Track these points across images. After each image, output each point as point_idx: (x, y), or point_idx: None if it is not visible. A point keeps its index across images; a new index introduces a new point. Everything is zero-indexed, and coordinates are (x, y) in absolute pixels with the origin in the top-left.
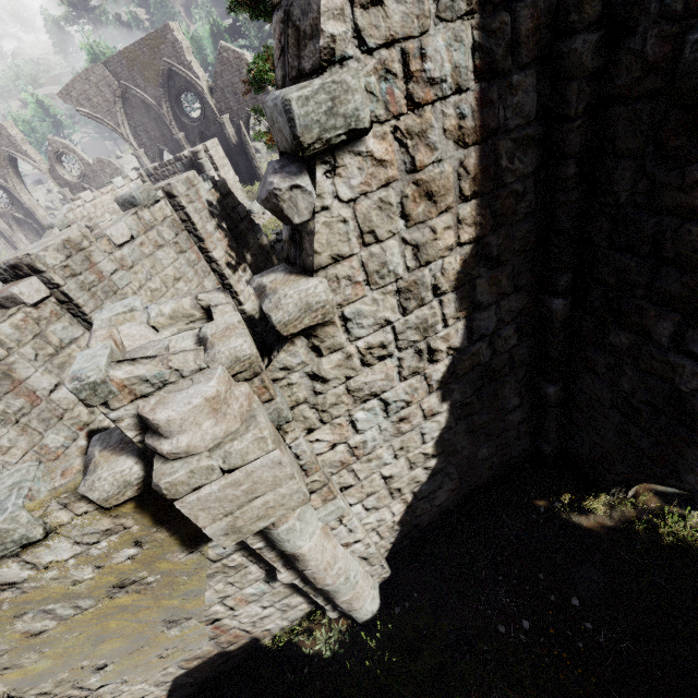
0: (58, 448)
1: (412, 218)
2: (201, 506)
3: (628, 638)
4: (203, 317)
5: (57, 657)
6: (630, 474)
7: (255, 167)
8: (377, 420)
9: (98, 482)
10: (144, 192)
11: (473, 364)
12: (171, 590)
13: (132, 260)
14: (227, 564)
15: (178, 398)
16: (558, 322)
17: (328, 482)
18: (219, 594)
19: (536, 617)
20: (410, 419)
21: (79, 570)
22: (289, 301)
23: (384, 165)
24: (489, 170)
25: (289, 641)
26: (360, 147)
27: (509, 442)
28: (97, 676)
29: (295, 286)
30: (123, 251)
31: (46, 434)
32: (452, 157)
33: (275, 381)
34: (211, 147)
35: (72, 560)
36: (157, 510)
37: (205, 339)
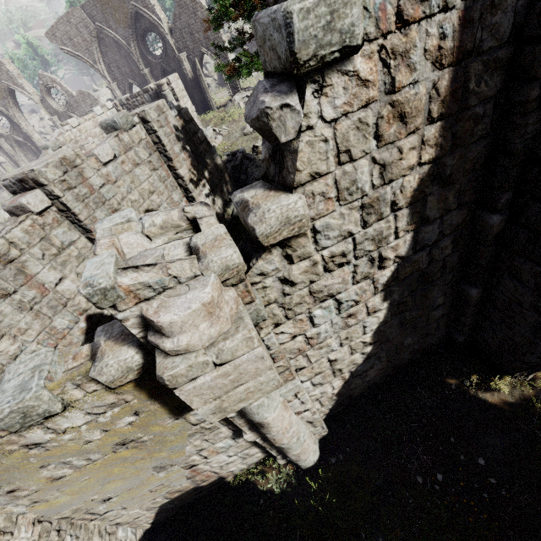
0: (64, 329)
1: (384, 139)
2: (195, 393)
3: (526, 492)
4: (189, 228)
5: (74, 493)
6: (539, 364)
7: (207, 98)
8: (331, 316)
9: (106, 368)
10: (123, 117)
11: (413, 270)
12: (161, 446)
13: (115, 176)
14: (204, 426)
15: (178, 303)
16: (492, 235)
17: (290, 367)
18: (197, 448)
19: (448, 472)
20: (356, 315)
21: (90, 433)
22: (272, 215)
23: (367, 85)
24: (457, 93)
25: (247, 479)
26: (348, 66)
27: (430, 332)
28: (104, 505)
29: (276, 201)
30: (108, 168)
31: (54, 318)
32: (427, 78)
33: (252, 284)
34: (172, 81)
35: (84, 426)
36: (152, 388)
37: (197, 249)
